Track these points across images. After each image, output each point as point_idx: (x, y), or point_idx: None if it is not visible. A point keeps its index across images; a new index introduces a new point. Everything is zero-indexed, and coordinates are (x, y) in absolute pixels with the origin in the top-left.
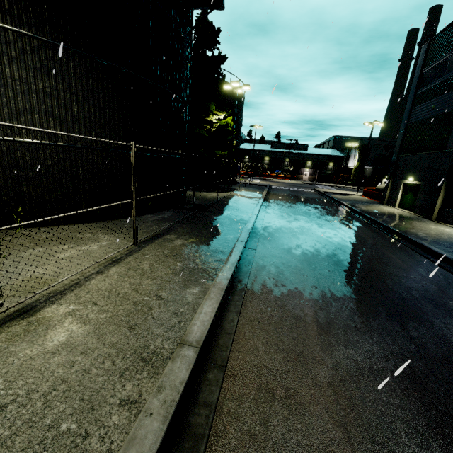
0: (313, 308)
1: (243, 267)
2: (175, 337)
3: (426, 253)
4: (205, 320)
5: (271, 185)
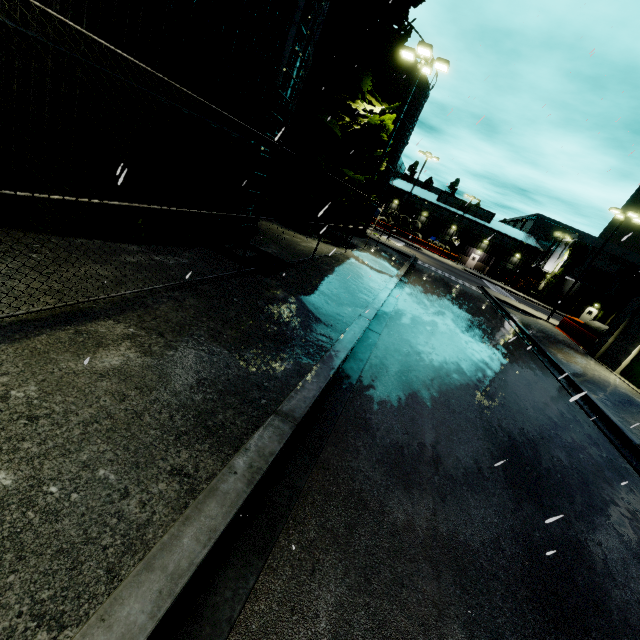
0: None
1: (224, 579)
2: None
3: None
4: None
5: (417, 259)
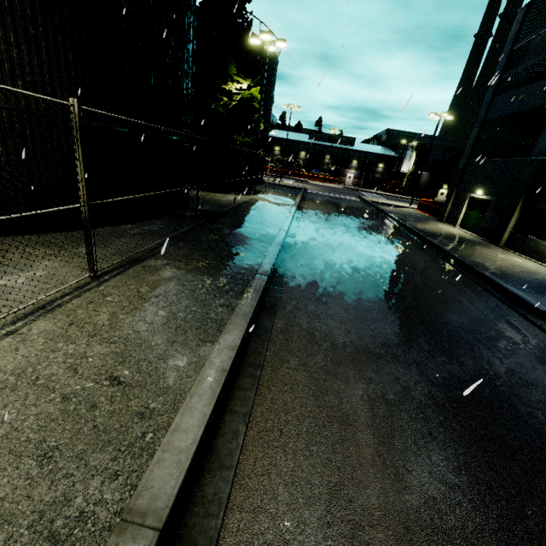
0: (366, 397)
1: (262, 320)
2: (130, 472)
3: (502, 296)
4: (183, 450)
5: (306, 189)
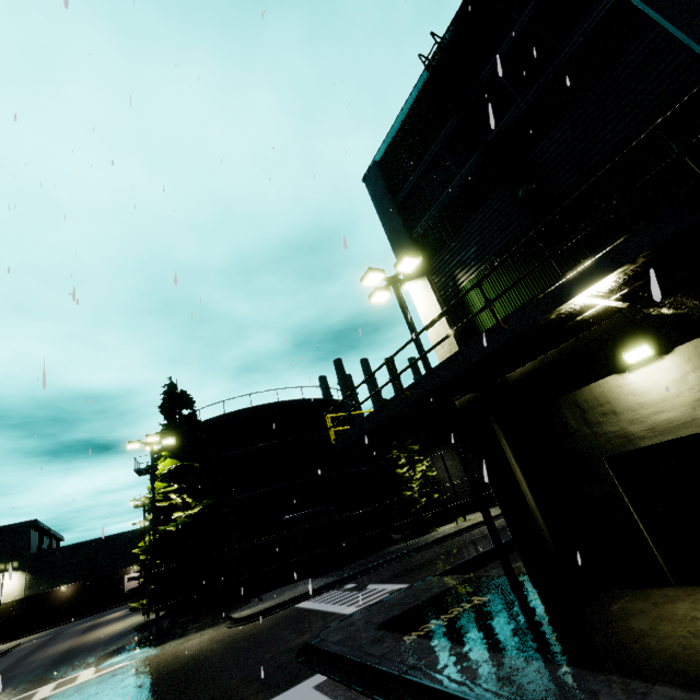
0: None
1: None
2: None
3: None
4: None
5: None
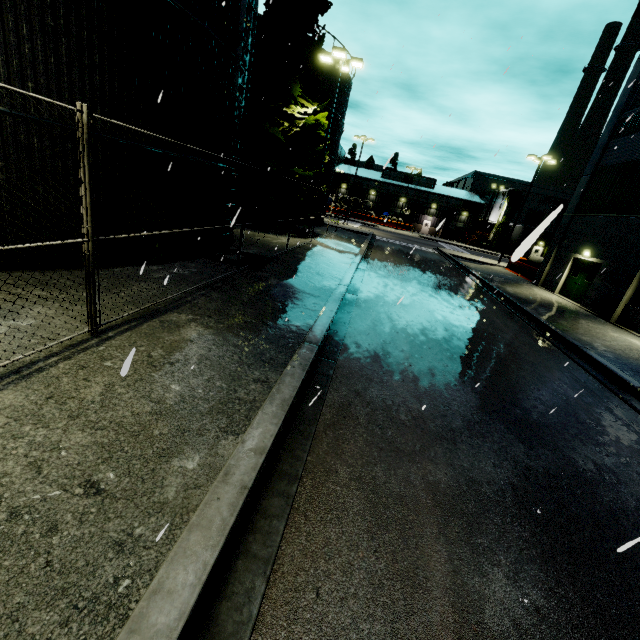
0: (442, 538)
1: (306, 407)
2: None
3: (621, 390)
4: (161, 632)
5: (375, 235)
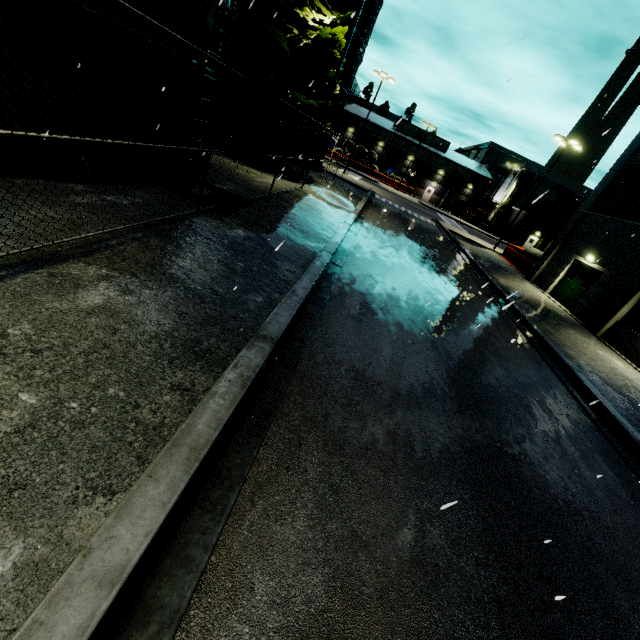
0: None
1: (233, 452)
2: None
3: (612, 433)
4: None
5: (374, 193)
